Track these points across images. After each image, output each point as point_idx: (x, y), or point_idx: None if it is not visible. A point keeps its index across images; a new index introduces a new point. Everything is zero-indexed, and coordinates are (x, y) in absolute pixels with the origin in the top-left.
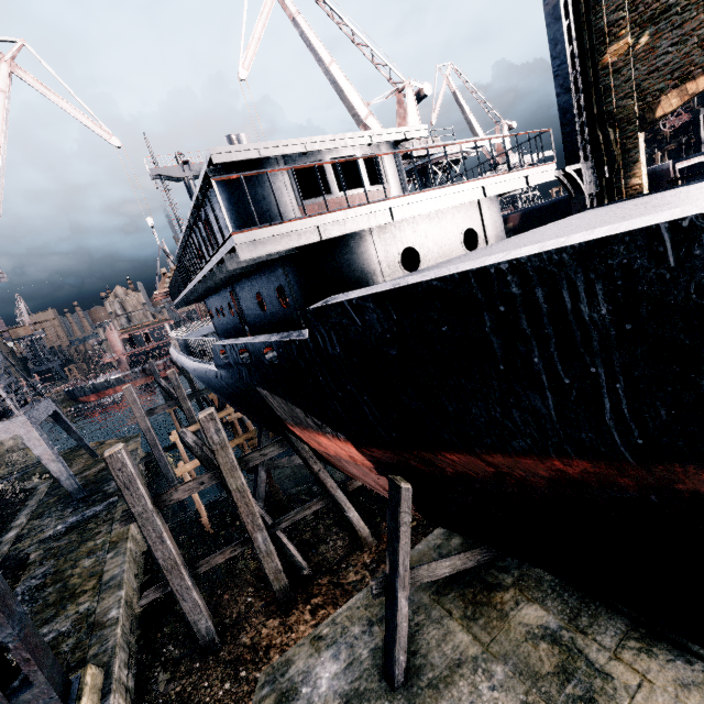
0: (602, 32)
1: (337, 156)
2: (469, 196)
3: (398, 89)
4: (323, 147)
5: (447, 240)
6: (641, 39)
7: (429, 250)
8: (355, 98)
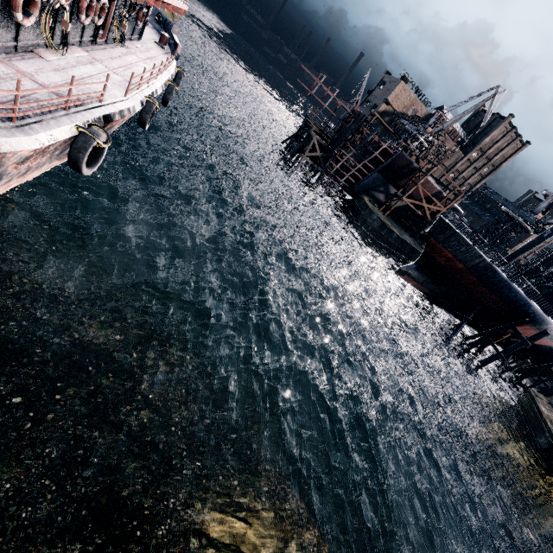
0: None
1: None
2: None
3: None
4: None
5: None
6: None
7: None
8: None
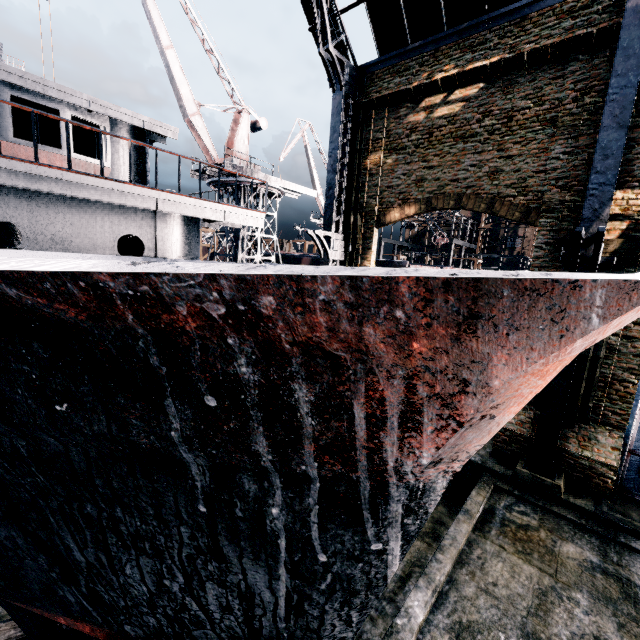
0: (368, 142)
1: (25, 97)
2: (132, 200)
3: (238, 110)
4: (2, 77)
5: (89, 235)
6: (388, 160)
7: (51, 237)
8: (187, 92)
